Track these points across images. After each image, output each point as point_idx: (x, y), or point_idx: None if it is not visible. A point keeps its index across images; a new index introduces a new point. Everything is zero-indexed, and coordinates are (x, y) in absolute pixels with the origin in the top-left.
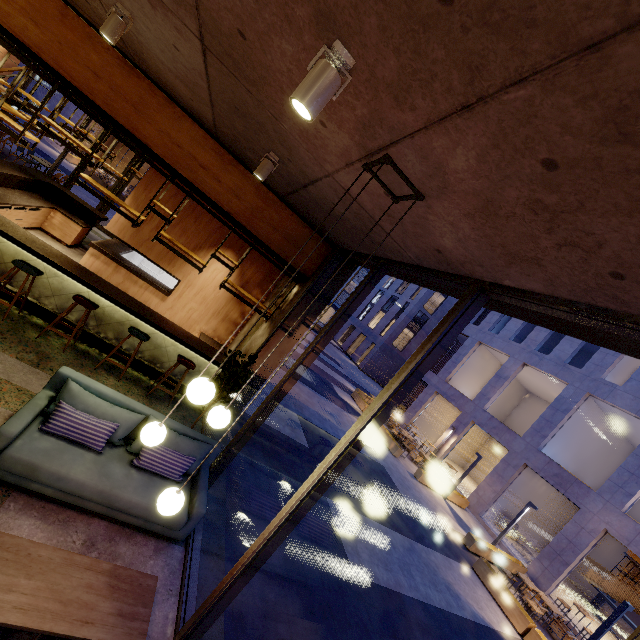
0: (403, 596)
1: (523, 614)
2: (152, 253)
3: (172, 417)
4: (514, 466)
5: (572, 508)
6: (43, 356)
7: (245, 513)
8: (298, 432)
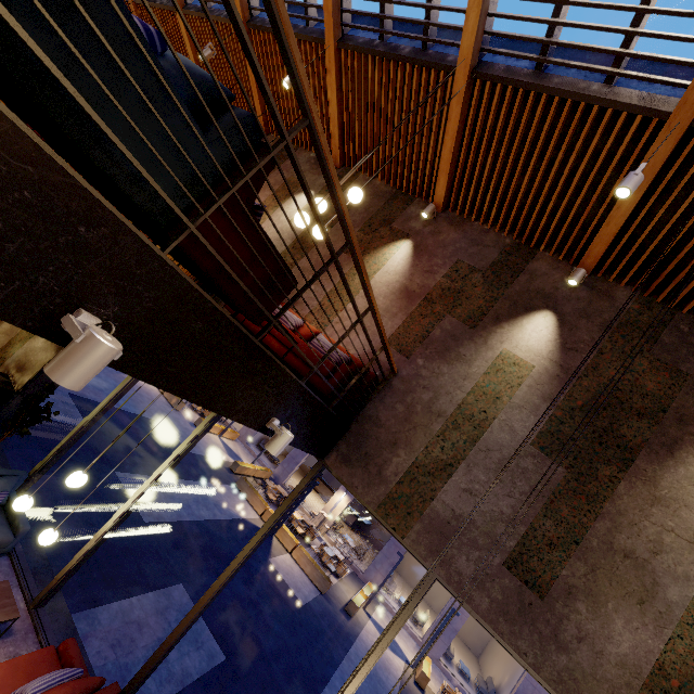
0: (183, 522)
1: (264, 503)
2: None
3: None
4: None
5: None
6: None
7: (42, 511)
8: (74, 415)
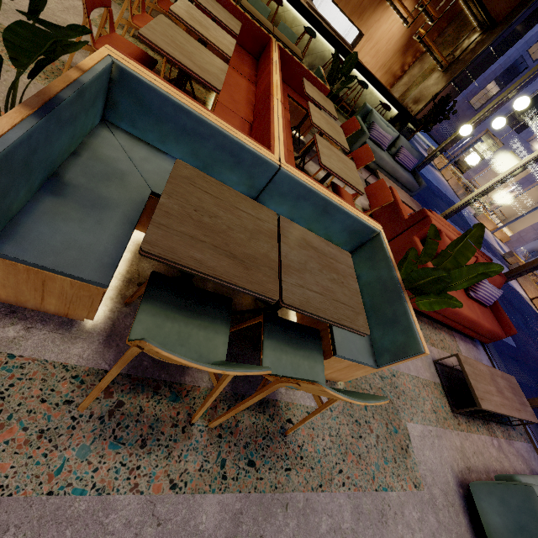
0: None
1: None
2: (348, 7)
3: None
4: None
5: None
6: None
7: None
8: None
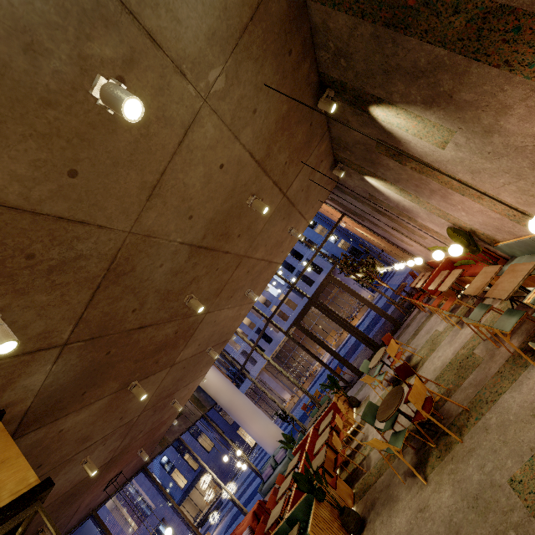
0: None
1: None
2: None
3: None
4: None
5: None
6: None
7: None
8: None
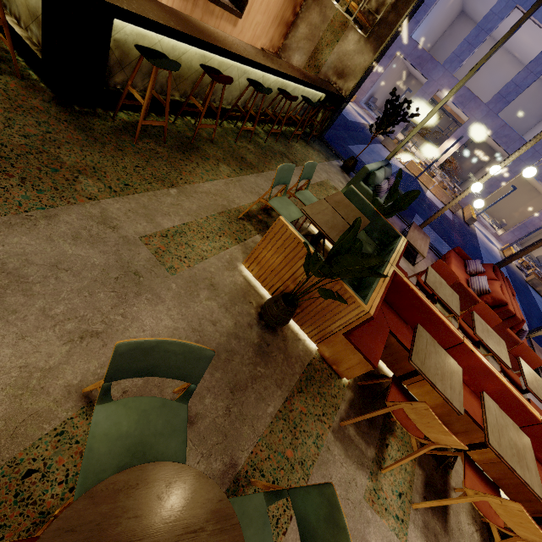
0: None
1: (407, 156)
2: None
3: (321, 149)
4: (389, 57)
5: (406, 73)
6: (283, 155)
7: None
8: None
